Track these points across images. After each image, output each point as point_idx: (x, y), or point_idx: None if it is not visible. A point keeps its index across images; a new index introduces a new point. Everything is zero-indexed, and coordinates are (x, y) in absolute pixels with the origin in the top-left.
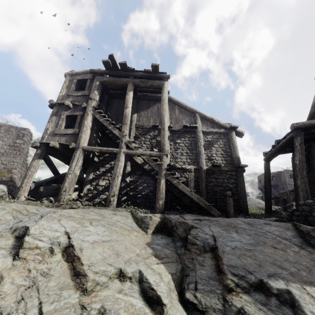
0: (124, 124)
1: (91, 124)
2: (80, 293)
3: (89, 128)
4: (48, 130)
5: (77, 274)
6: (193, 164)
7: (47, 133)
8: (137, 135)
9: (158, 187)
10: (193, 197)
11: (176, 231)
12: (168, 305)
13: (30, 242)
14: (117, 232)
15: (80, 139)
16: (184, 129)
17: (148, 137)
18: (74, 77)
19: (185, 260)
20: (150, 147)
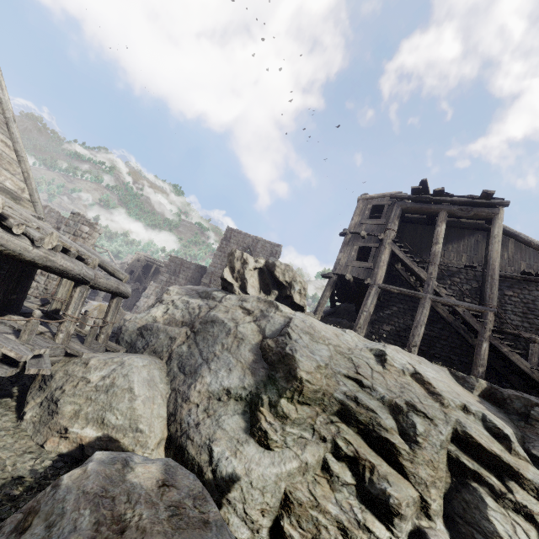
0: (432, 264)
1: (388, 259)
2: (439, 404)
3: (386, 264)
4: (341, 260)
5: (432, 393)
6: (535, 331)
7: (339, 264)
8: (439, 275)
9: (477, 351)
10: (535, 376)
11: (510, 404)
12: (516, 444)
13: (390, 361)
14: (445, 379)
15: (377, 275)
16: (523, 277)
17: (456, 280)
18: (369, 202)
19: (526, 432)
20: (458, 295)
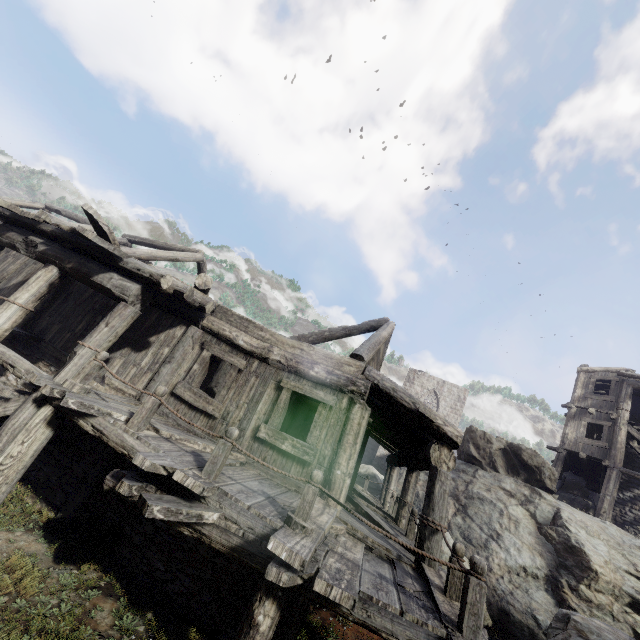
0: None
1: (625, 441)
2: None
3: (623, 446)
4: (568, 435)
5: None
6: None
7: (567, 439)
8: None
9: None
10: None
11: None
12: None
13: None
14: None
15: (615, 457)
16: None
17: None
18: (591, 375)
19: None
20: None
